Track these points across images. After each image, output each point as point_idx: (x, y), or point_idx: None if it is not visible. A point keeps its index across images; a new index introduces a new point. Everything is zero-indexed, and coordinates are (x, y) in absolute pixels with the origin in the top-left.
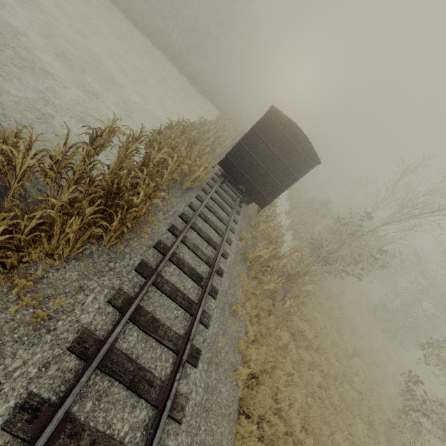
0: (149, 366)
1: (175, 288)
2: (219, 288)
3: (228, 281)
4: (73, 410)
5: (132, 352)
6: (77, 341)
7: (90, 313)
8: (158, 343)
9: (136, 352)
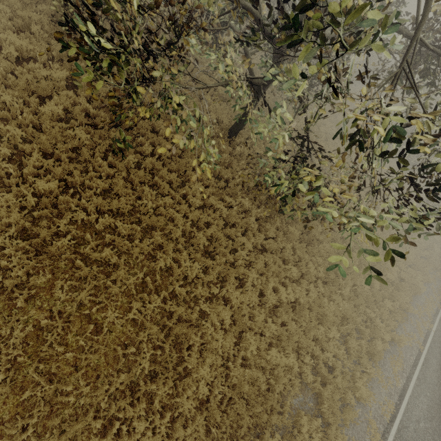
0: None
1: None
2: None
3: None
4: None
5: None
6: None
7: None
8: None
9: None
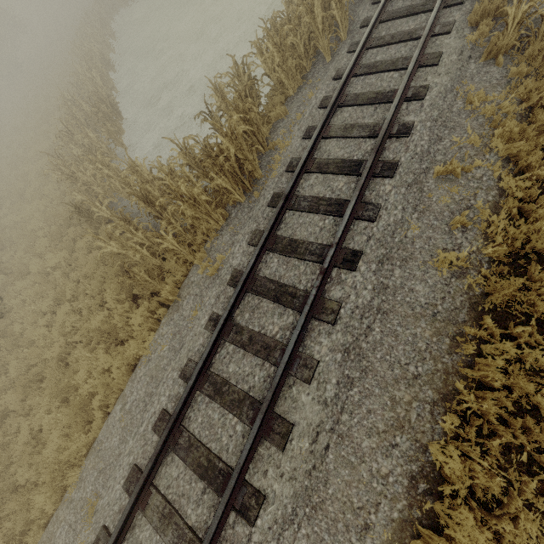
0: (293, 283)
1: (317, 198)
2: (401, 157)
3: (431, 132)
4: (238, 319)
5: (274, 276)
6: (230, 279)
7: (238, 258)
8: (301, 261)
9: (279, 275)
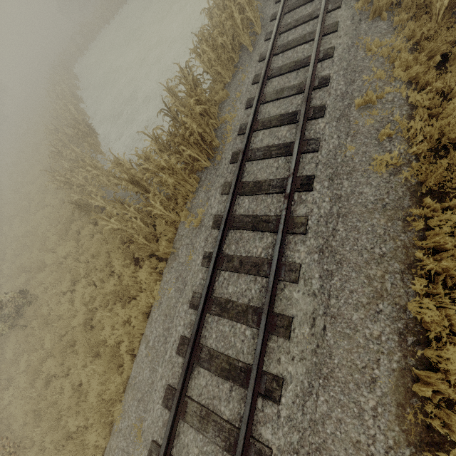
0: (264, 213)
1: (268, 147)
2: (327, 101)
3: (345, 78)
4: (226, 252)
5: (248, 212)
6: (213, 223)
7: (215, 207)
8: (267, 195)
9: (252, 210)
